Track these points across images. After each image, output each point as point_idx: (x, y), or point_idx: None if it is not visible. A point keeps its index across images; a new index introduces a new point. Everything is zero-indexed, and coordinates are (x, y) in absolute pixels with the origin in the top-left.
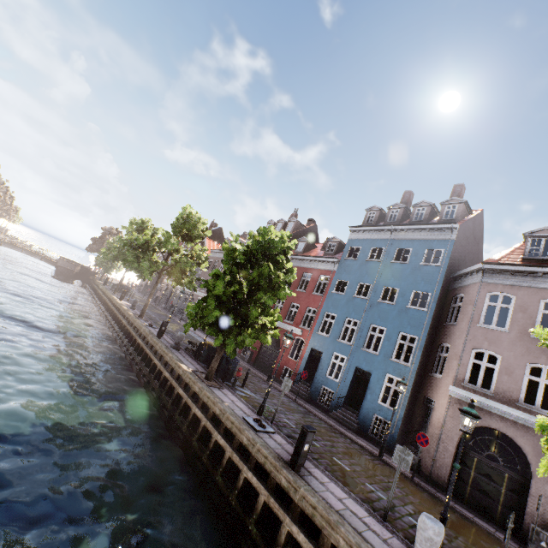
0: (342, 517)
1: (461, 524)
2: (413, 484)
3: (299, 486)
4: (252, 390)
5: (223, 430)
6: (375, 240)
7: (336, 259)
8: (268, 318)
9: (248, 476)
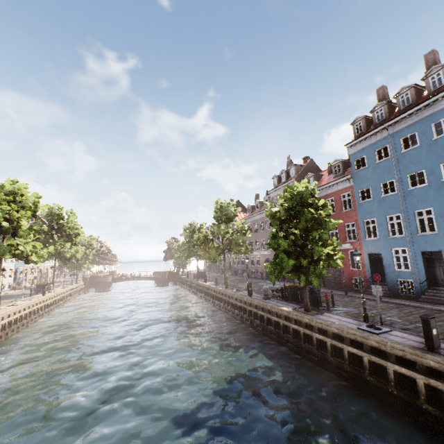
0: None
1: None
2: None
3: None
4: (341, 306)
5: (348, 342)
6: (374, 143)
7: (347, 176)
8: (328, 248)
9: (396, 369)
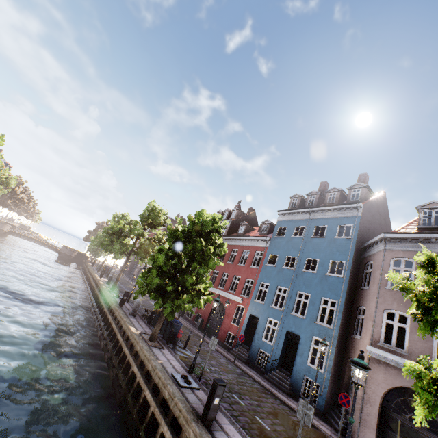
0: None
1: None
2: None
3: None
4: (193, 351)
5: (152, 385)
6: (298, 220)
7: (267, 237)
8: (202, 285)
9: (164, 430)
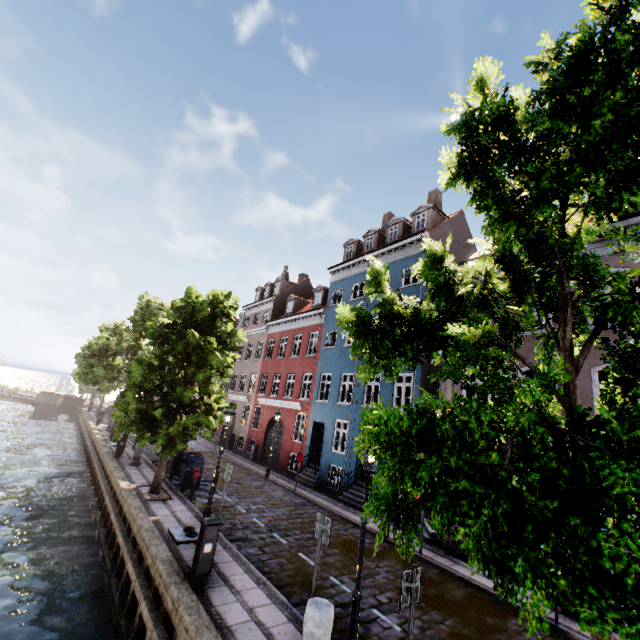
0: (230, 634)
1: (466, 601)
2: (420, 562)
3: (179, 605)
4: (229, 492)
5: (138, 553)
6: (355, 275)
7: (321, 309)
8: (212, 396)
9: (142, 608)
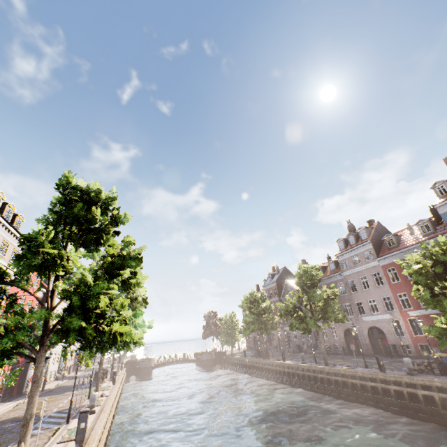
0: None
1: None
2: None
3: None
4: None
5: None
6: None
7: (445, 233)
8: None
9: None
